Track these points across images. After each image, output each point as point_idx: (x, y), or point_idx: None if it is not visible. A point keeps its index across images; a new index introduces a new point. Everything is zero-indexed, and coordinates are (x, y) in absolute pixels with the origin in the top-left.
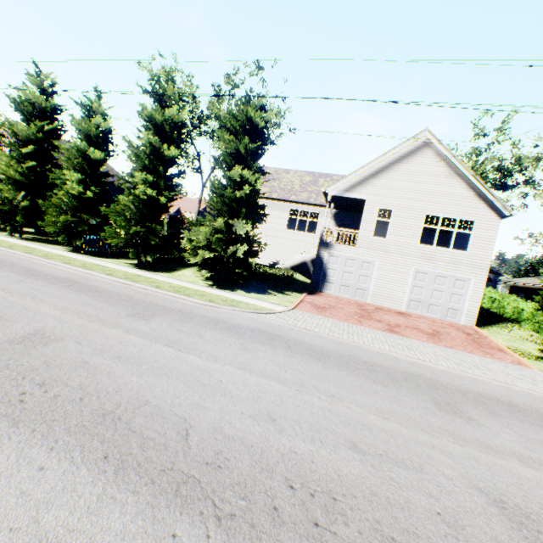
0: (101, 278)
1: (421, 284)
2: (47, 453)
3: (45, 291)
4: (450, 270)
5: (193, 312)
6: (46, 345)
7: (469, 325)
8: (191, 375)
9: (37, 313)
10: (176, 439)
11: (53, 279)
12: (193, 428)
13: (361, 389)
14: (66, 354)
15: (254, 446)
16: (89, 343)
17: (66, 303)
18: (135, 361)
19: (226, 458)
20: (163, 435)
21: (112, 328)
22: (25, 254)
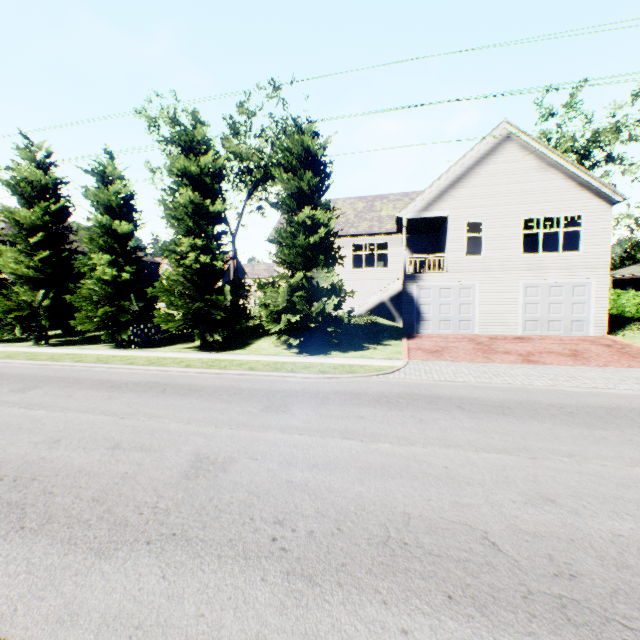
0: (182, 373)
1: (534, 300)
2: (387, 609)
3: (147, 404)
4: (564, 277)
5: (319, 390)
6: (226, 471)
7: (600, 335)
8: (409, 468)
9: (172, 433)
10: (490, 554)
11: (138, 387)
12: (488, 534)
13: (586, 438)
14: (258, 476)
15: (574, 540)
16: (264, 456)
17: (185, 413)
18: (335, 466)
19: (565, 563)
20: (471, 552)
21: (266, 432)
22: (77, 364)
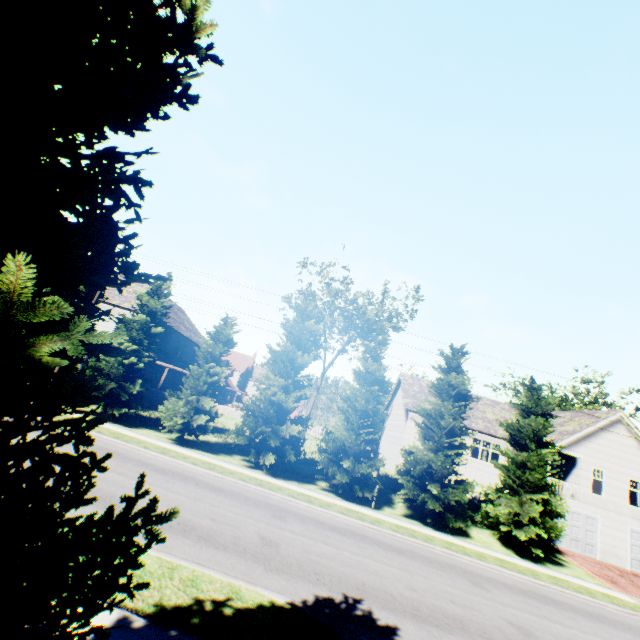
0: (518, 578)
1: (636, 543)
2: None
3: (612, 633)
4: None
5: None
6: None
7: None
8: None
9: None
10: None
11: (544, 599)
12: None
13: None
14: None
15: None
16: None
17: None
18: None
19: None
20: None
21: None
22: (407, 537)
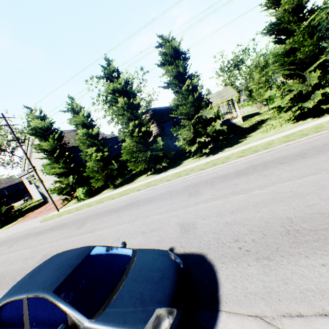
0: None
1: None
2: None
3: None
4: None
5: None
6: None
7: None
8: None
9: None
10: None
11: None
12: None
13: None
14: None
15: None
16: None
17: None
18: None
19: None
20: None
21: None
22: None
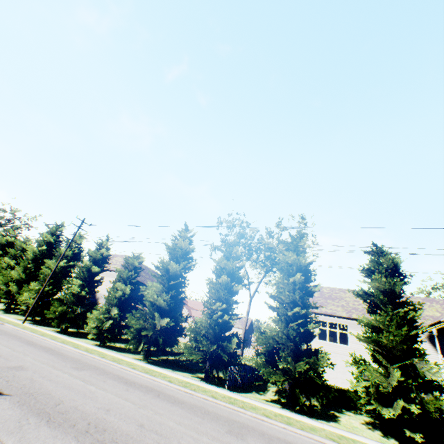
0: None
1: None
2: None
3: None
4: None
5: None
6: None
7: None
8: None
9: None
10: None
11: None
12: None
13: None
14: None
15: None
16: None
17: None
18: None
19: None
20: None
21: None
22: (218, 401)
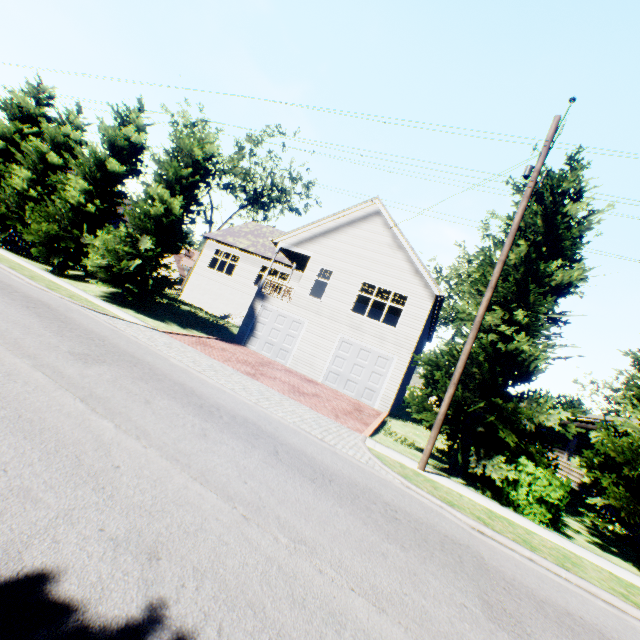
0: None
1: (344, 355)
2: None
3: None
4: (375, 344)
5: None
6: None
7: (383, 411)
8: None
9: None
10: None
11: None
12: None
13: (17, 322)
14: None
15: None
16: None
17: None
18: None
19: None
20: None
21: None
22: None
